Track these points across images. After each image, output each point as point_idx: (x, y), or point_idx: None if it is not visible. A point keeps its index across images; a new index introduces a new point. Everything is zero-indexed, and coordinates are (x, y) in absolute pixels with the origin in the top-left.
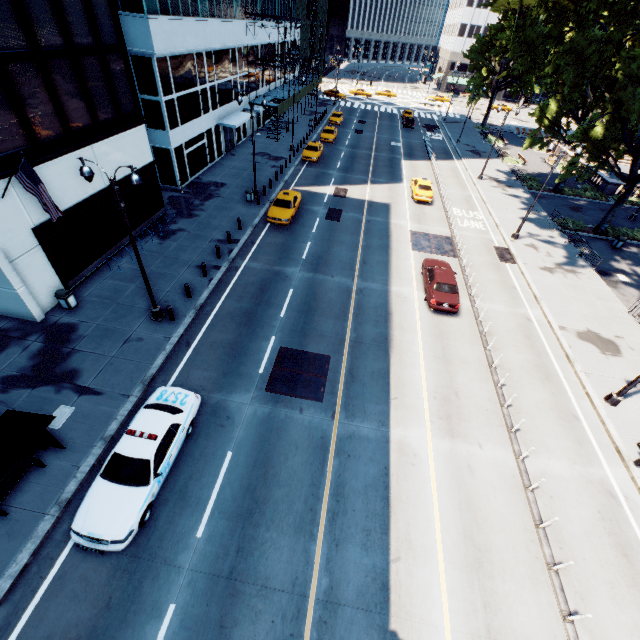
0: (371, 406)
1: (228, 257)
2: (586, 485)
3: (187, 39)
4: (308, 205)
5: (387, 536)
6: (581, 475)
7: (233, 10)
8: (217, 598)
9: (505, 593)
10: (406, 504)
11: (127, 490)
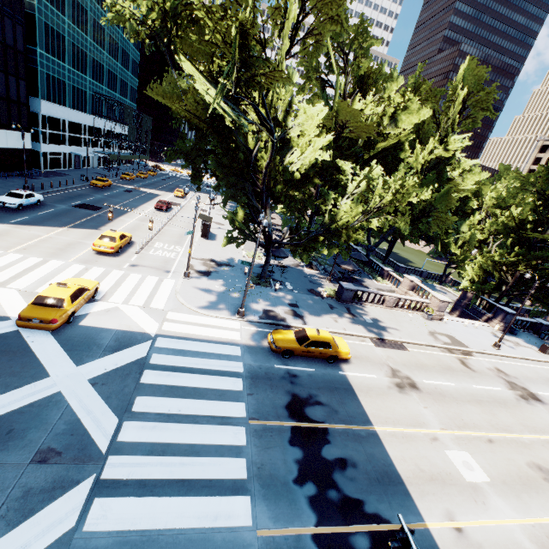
0: (115, 215)
1: (65, 187)
2: (182, 232)
3: (59, 112)
4: (116, 187)
5: (106, 224)
6: (182, 231)
7: (87, 110)
8: (44, 219)
9: (138, 233)
10: (116, 223)
11: (15, 198)
